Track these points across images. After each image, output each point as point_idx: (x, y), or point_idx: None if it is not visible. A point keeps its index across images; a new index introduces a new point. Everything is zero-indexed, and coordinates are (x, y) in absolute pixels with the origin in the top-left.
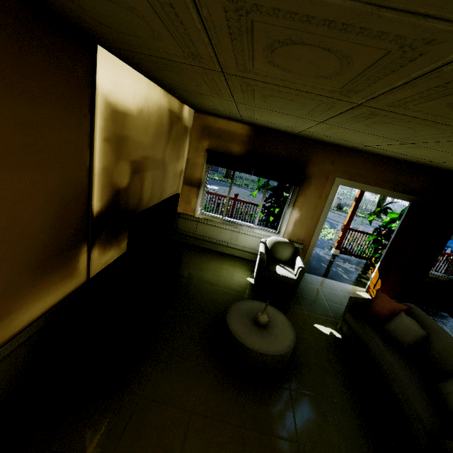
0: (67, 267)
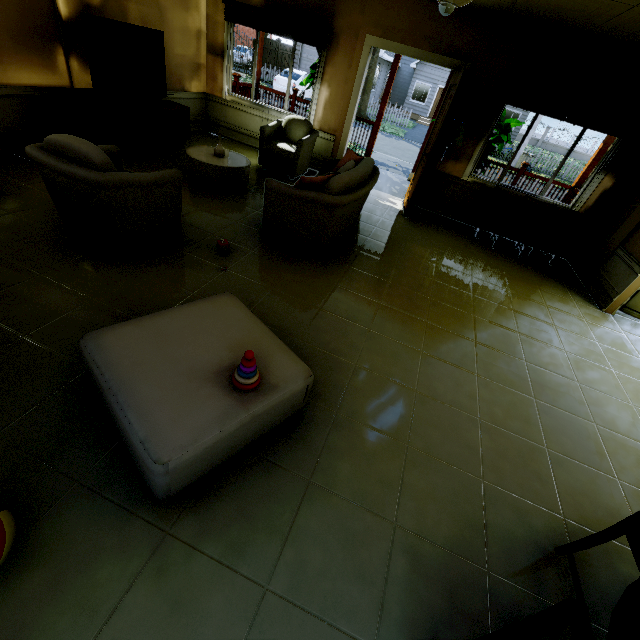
0: (46, 58)
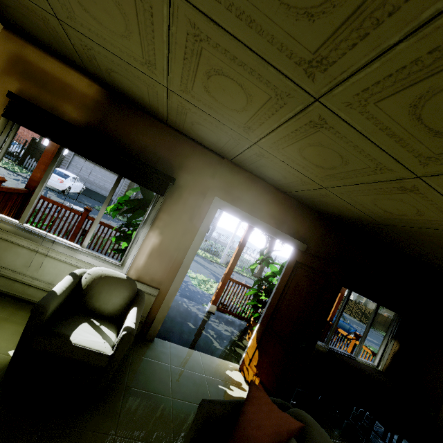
0: None
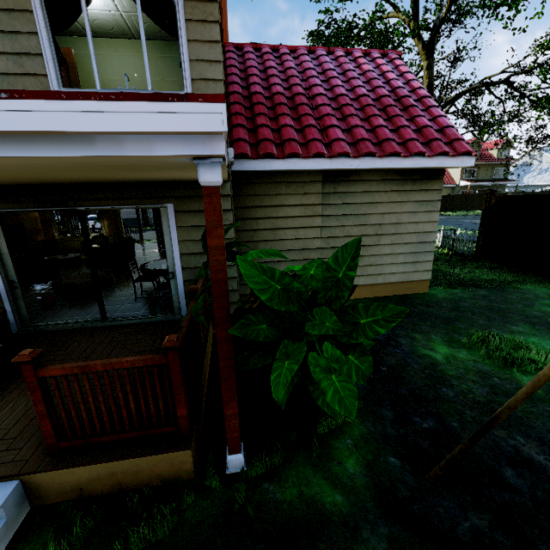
0: None
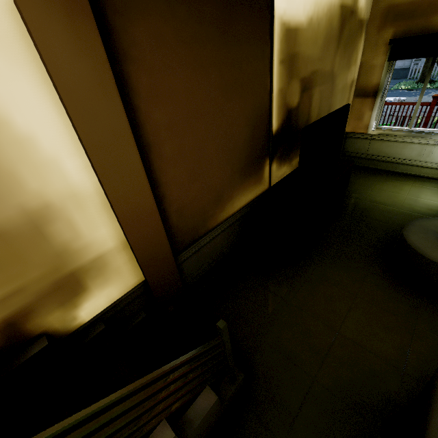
0: (257, 175)
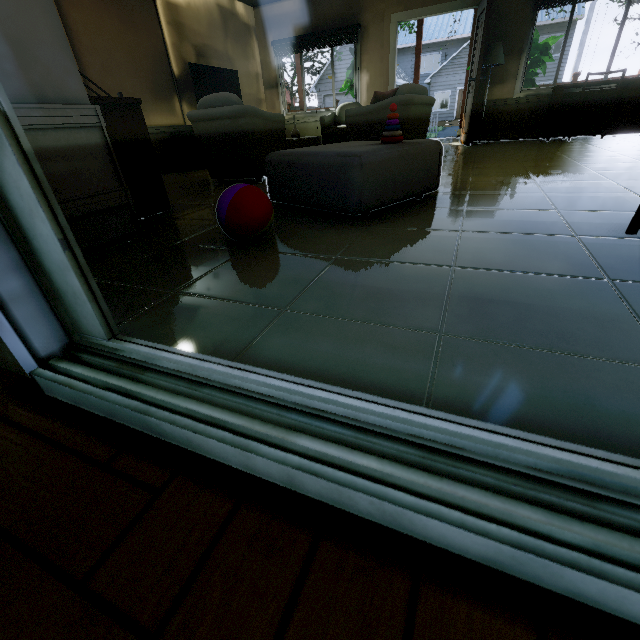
0: (169, 105)
